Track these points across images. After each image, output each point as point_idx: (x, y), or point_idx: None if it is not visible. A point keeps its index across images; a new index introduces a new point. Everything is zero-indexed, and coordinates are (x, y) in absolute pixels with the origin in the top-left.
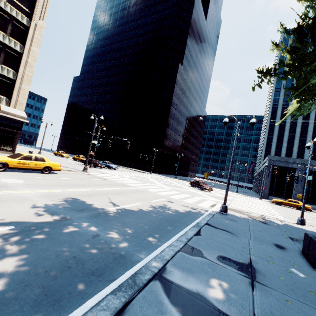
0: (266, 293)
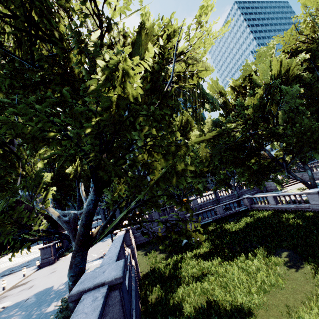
0: (27, 266)
